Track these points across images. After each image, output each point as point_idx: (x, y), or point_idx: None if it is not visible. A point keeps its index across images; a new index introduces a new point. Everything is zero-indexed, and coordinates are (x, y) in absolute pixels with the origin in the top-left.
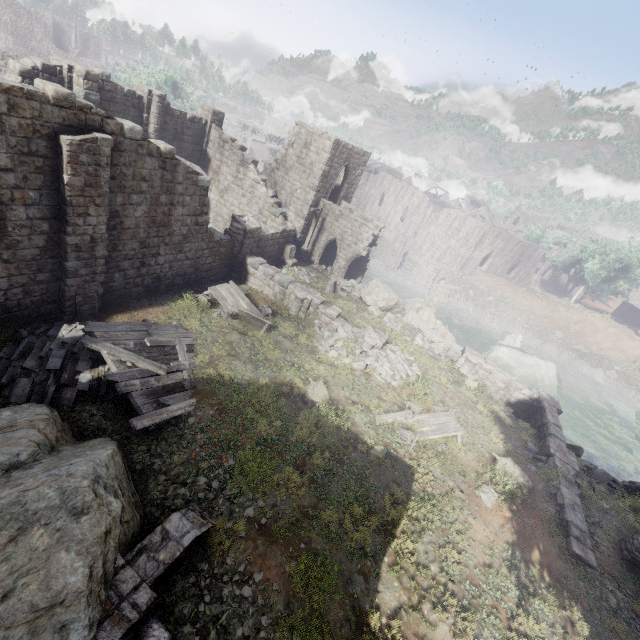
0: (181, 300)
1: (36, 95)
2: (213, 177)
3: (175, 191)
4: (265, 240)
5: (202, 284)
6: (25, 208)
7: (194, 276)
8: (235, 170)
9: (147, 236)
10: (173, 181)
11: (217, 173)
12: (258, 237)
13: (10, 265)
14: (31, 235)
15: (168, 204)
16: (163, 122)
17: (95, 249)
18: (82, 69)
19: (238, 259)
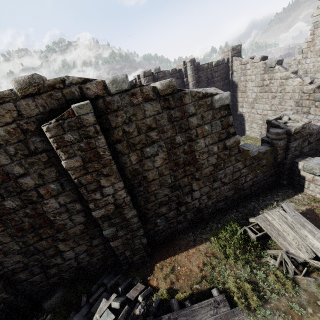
0: (225, 231)
1: (5, 96)
2: (242, 96)
3: (189, 125)
4: (316, 132)
5: (247, 201)
6: (54, 198)
7: (236, 196)
8: (259, 80)
9: (175, 179)
10: (184, 116)
11: (244, 91)
12: (307, 133)
13: (68, 241)
14: (71, 216)
15: (186, 141)
16: (197, 77)
17: (123, 212)
18: (141, 72)
19: (285, 165)
